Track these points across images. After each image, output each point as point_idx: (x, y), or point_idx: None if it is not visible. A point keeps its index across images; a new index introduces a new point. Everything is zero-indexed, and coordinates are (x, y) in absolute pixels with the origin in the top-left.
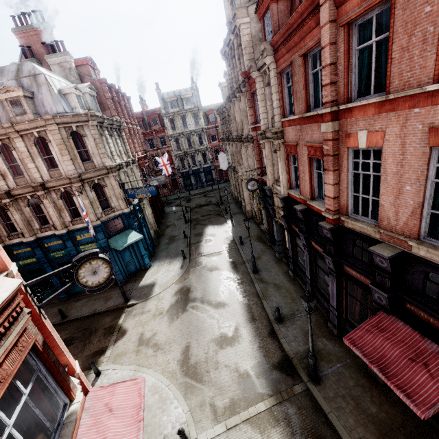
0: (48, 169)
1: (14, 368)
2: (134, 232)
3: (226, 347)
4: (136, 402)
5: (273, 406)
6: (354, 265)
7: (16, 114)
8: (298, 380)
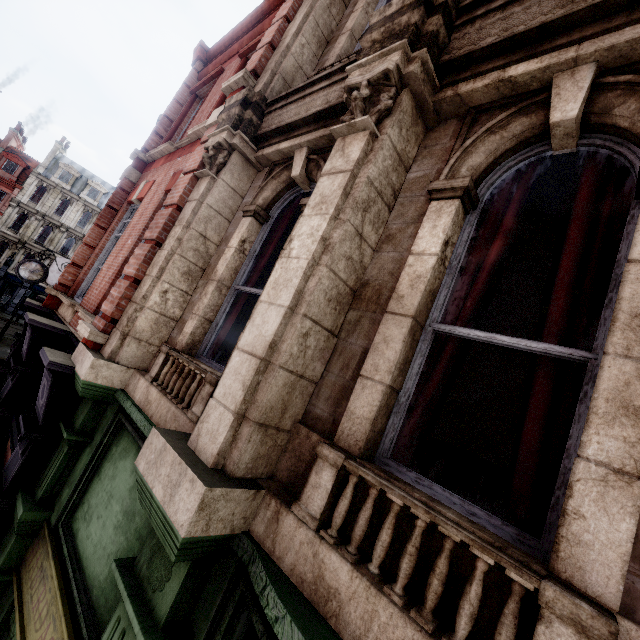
0: None
1: None
2: None
3: None
4: None
5: None
6: None
7: None
8: None
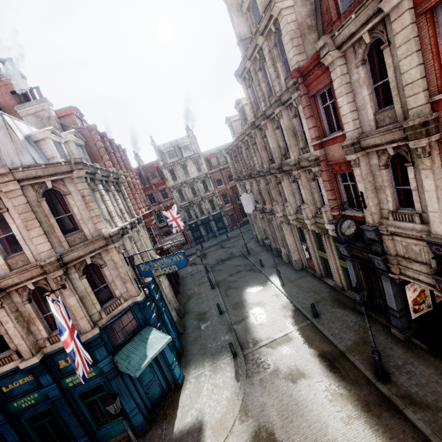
0: (5, 255)
1: None
2: (154, 332)
3: None
4: None
5: None
6: None
7: None
8: None
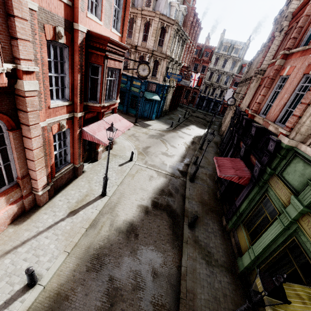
0: (142, 40)
1: (117, 66)
2: (157, 96)
3: (164, 155)
4: (127, 126)
5: (168, 175)
6: (244, 140)
7: (145, 6)
8: (184, 178)
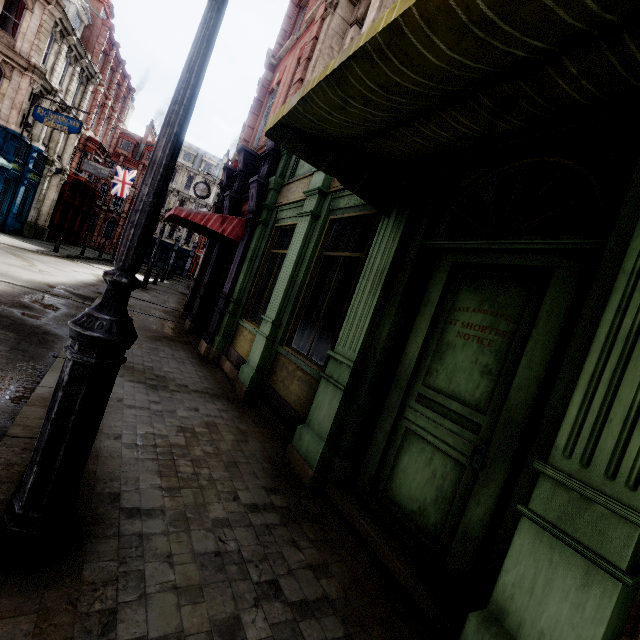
0: None
1: None
2: (0, 157)
3: (16, 267)
4: None
5: (23, 287)
6: None
7: None
8: (89, 302)
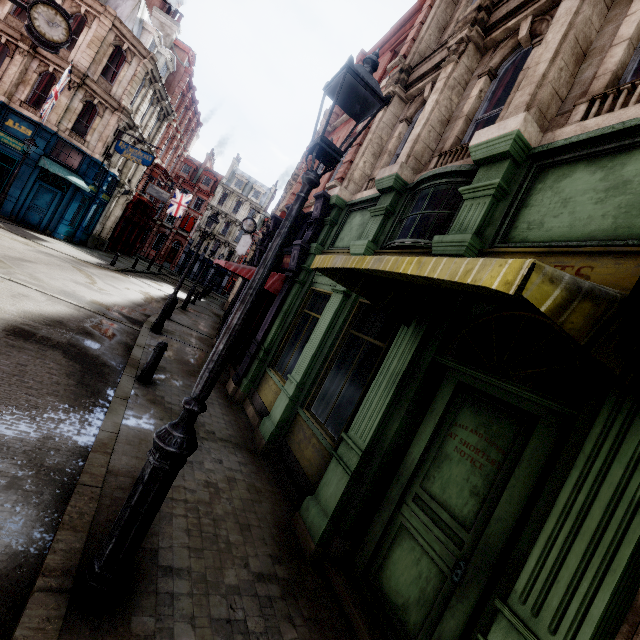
0: None
1: None
2: (82, 181)
3: (81, 286)
4: None
5: (86, 309)
6: None
7: None
8: (137, 327)
